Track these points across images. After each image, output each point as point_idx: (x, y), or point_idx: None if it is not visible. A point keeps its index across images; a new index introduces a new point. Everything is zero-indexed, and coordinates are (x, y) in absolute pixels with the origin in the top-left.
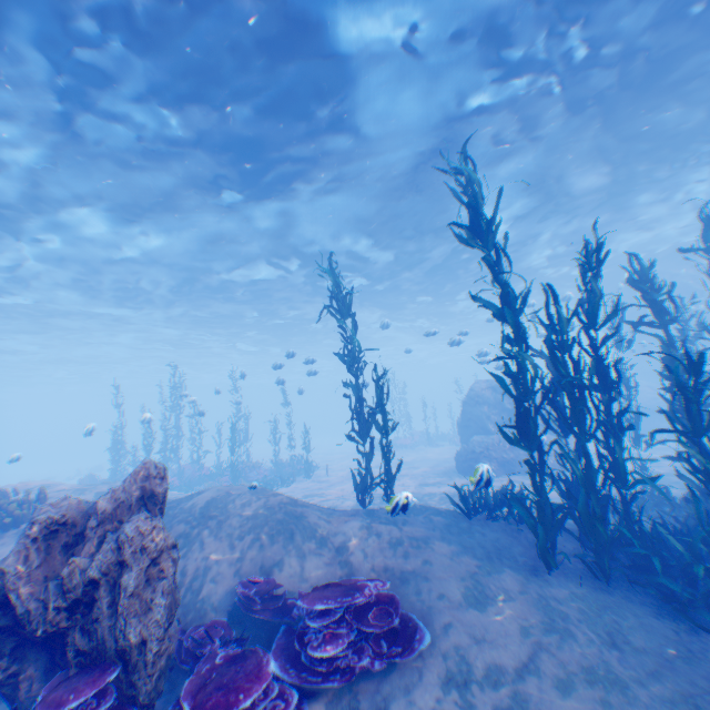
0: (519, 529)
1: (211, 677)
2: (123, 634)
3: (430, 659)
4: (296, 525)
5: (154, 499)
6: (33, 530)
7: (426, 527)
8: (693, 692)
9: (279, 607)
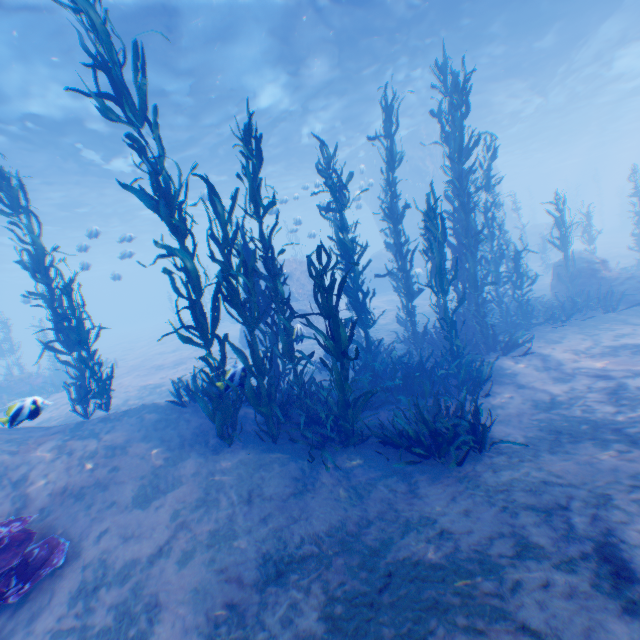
0: None
1: None
2: None
3: (72, 577)
4: None
5: None
6: None
7: (133, 430)
8: (286, 525)
9: None
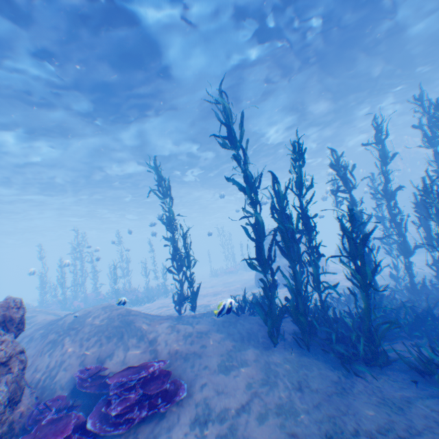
0: None
1: (36, 434)
2: None
3: (188, 408)
4: (127, 329)
5: (12, 321)
6: None
7: (210, 324)
8: (336, 414)
9: (103, 383)
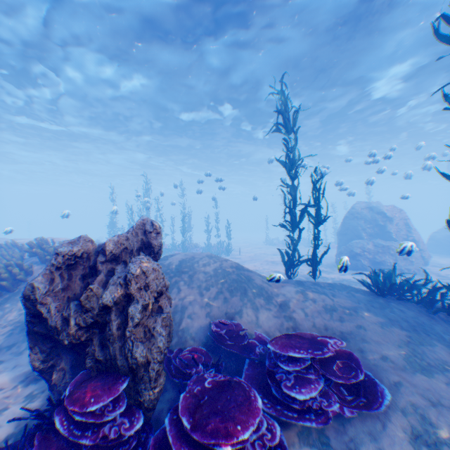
0: (433, 312)
1: (203, 399)
2: (131, 354)
3: (391, 414)
4: (247, 285)
5: (150, 250)
6: (57, 260)
7: (351, 300)
8: None
9: (242, 345)
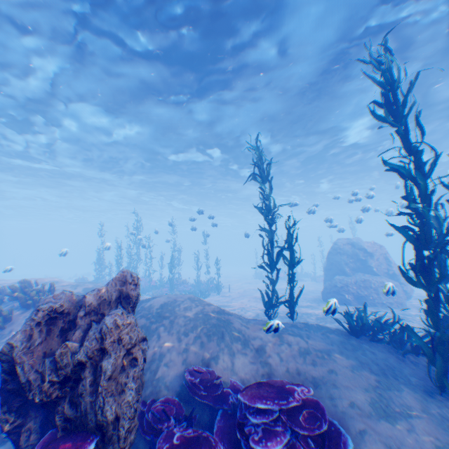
0: (402, 352)
1: None
2: (102, 410)
3: None
4: (226, 329)
5: (128, 300)
6: (37, 316)
7: (325, 342)
8: None
9: (217, 394)
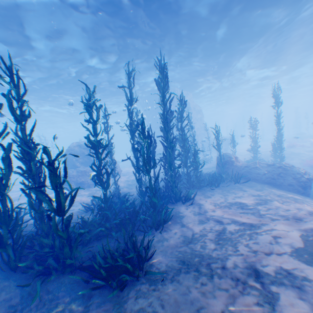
0: None
1: None
2: None
3: None
4: None
5: None
6: None
7: None
8: None
9: None
